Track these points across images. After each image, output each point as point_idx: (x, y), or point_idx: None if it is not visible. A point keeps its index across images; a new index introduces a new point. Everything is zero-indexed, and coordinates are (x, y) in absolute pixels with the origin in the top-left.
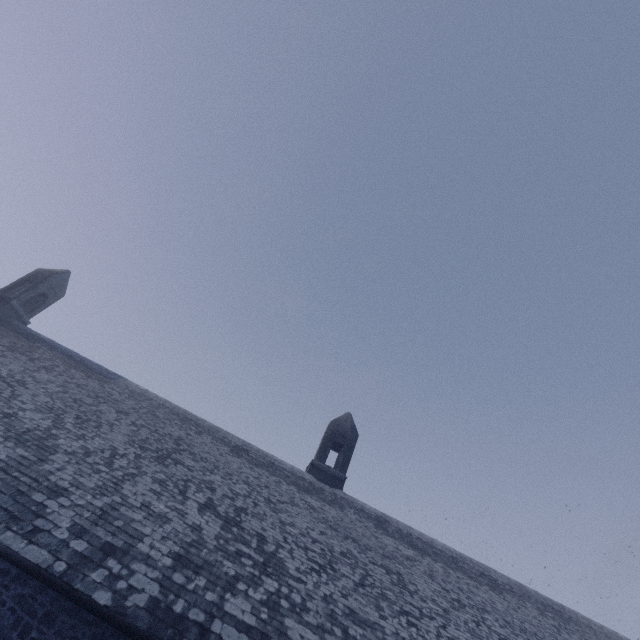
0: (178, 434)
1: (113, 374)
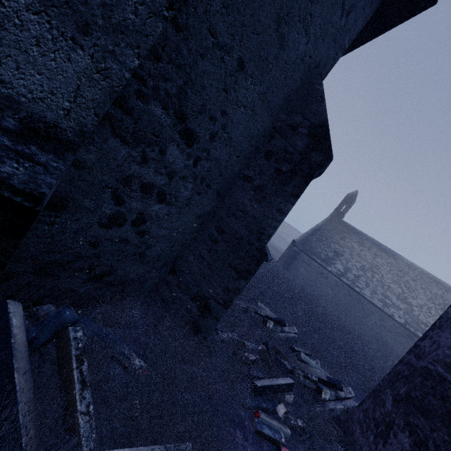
0: (439, 293)
1: (393, 252)
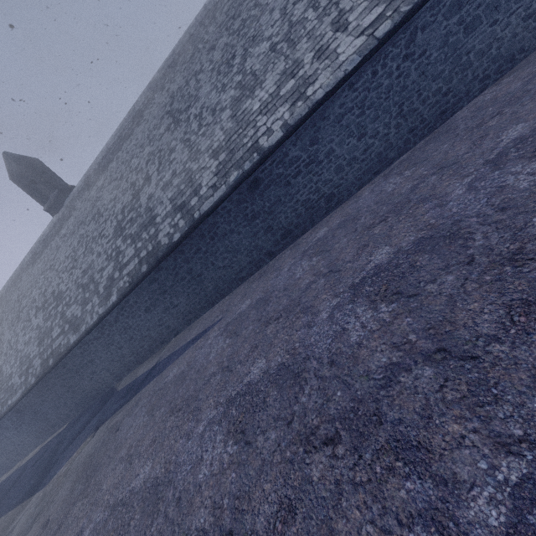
0: (17, 296)
1: None
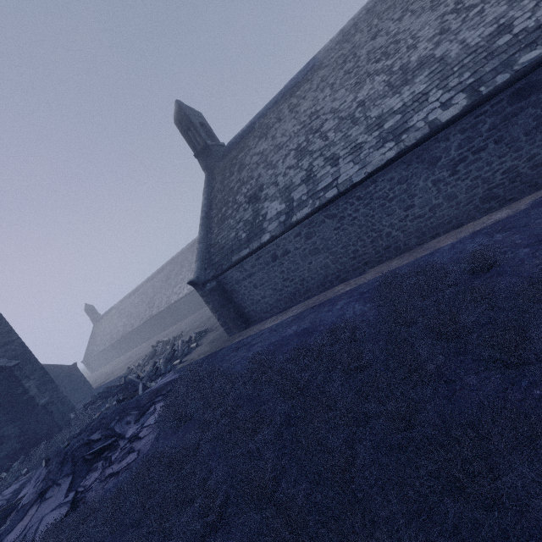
0: None
1: (307, 66)
